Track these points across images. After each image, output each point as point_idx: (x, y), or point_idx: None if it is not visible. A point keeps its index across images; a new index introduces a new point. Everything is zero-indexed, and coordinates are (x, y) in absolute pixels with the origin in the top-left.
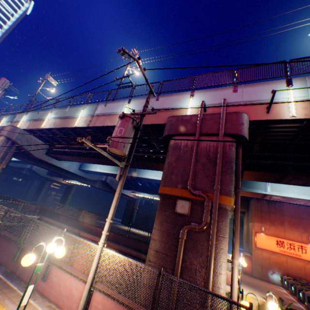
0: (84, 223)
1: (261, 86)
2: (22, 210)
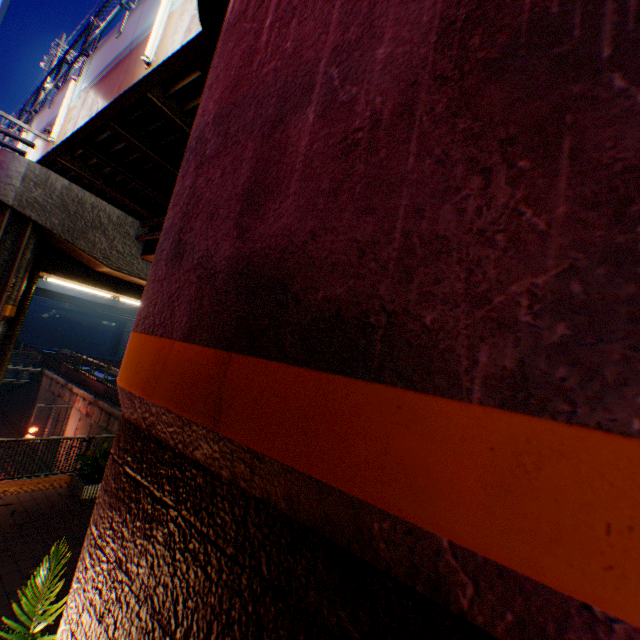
0: (82, 374)
1: (68, 87)
2: (19, 361)
